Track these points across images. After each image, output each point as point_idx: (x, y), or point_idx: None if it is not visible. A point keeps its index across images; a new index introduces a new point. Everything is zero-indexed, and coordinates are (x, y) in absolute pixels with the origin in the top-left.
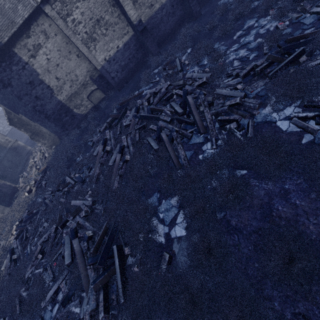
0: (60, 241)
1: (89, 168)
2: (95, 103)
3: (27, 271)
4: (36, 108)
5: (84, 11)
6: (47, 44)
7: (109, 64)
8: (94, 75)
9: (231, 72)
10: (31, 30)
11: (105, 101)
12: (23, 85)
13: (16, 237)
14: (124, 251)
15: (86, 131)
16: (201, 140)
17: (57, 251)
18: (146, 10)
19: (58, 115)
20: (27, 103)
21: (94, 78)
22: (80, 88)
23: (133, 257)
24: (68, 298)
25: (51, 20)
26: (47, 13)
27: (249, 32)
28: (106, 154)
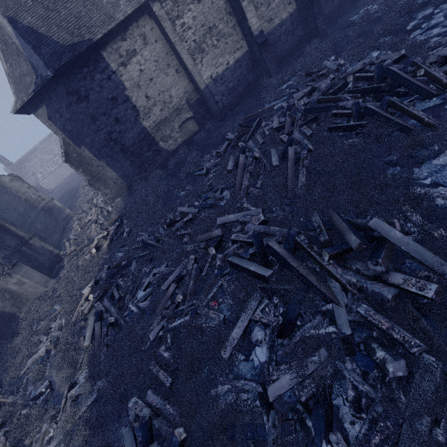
0: (211, 274)
1: (219, 191)
2: (185, 137)
3: (149, 330)
4: (112, 135)
5: (197, 16)
6: (144, 51)
7: (214, 83)
8: (192, 98)
9: (435, 44)
10: (128, 32)
11: (202, 133)
12: (103, 101)
13: (98, 300)
14: (393, 224)
15: (179, 168)
16: (438, 101)
17: (215, 283)
18: (264, 25)
19: (138, 148)
20: (102, 126)
21: (191, 102)
22: (172, 114)
23: (409, 233)
24: (292, 323)
25: (154, 23)
26: (154, 12)
27: (429, 19)
28: (254, 161)
